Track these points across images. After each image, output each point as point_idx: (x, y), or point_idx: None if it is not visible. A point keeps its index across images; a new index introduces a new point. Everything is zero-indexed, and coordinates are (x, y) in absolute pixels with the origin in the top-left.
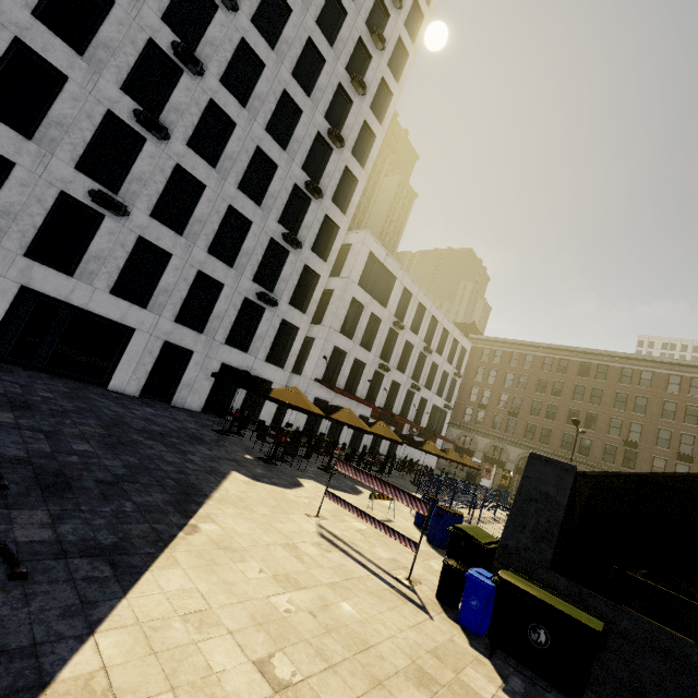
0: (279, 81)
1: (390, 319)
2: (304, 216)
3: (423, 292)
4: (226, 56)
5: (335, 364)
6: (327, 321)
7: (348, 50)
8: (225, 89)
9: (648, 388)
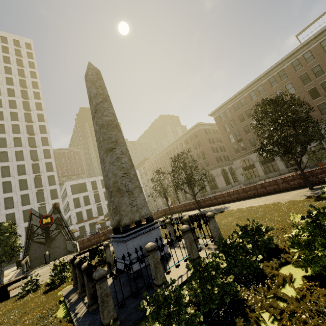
0: (16, 179)
1: (92, 192)
2: (44, 195)
3: (100, 176)
4: (1, 188)
5: (81, 215)
6: (70, 209)
7: (29, 156)
8: (6, 193)
9: (180, 149)
